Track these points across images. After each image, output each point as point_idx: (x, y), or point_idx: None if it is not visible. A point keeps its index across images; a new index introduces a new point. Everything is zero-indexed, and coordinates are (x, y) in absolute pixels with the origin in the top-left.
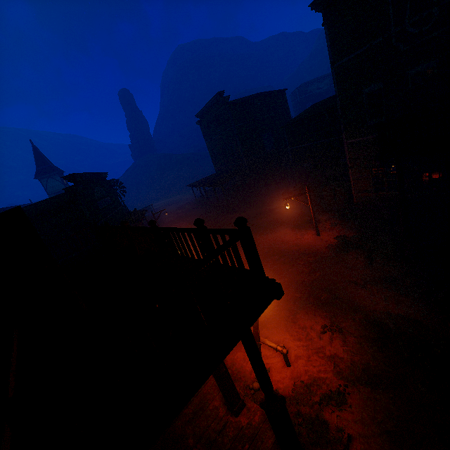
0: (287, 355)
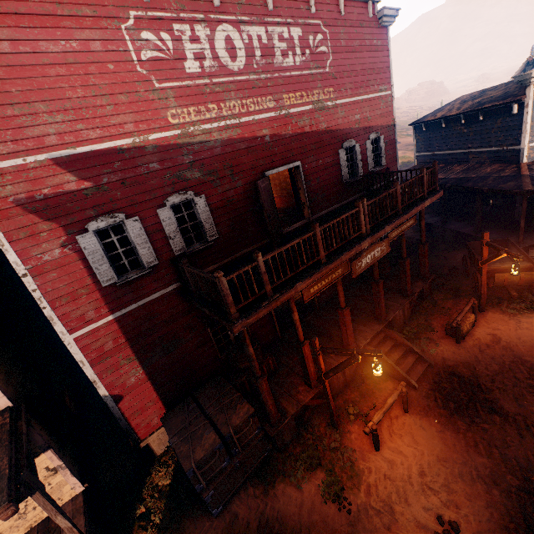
0: (376, 440)
